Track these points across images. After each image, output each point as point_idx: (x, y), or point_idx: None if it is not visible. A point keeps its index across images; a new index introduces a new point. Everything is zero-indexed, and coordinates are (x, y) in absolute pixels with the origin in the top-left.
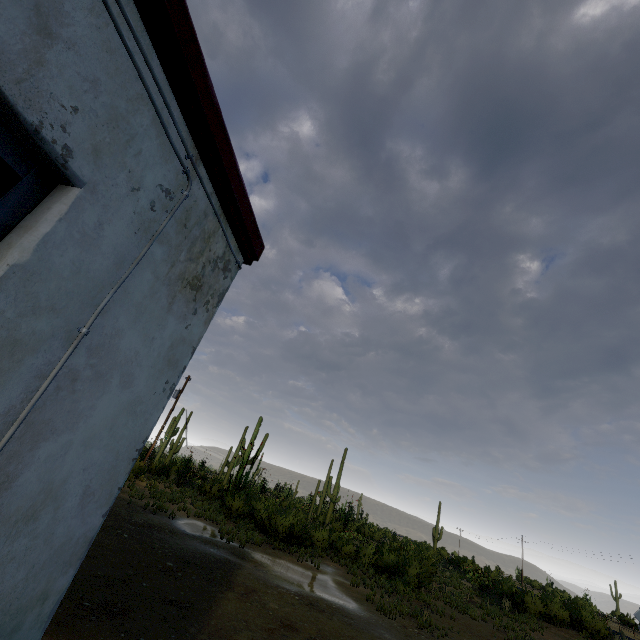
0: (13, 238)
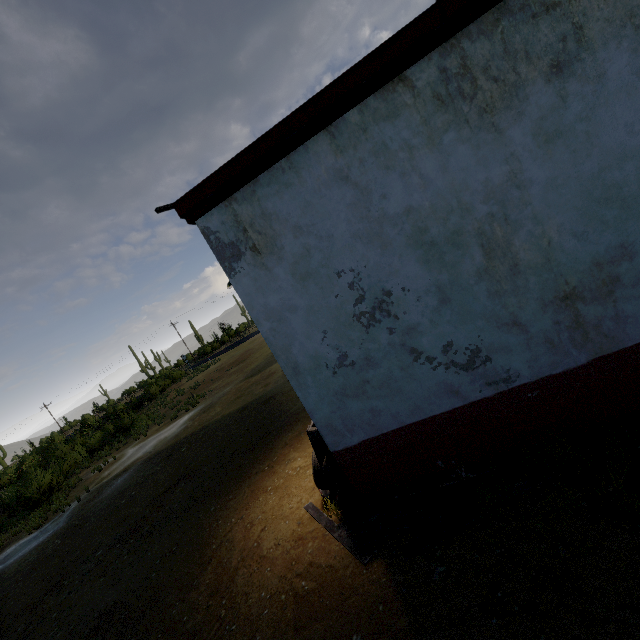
0: None
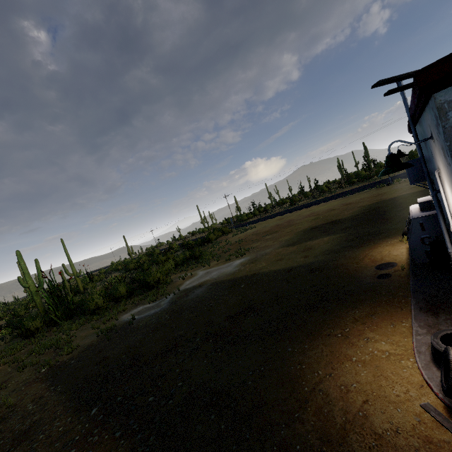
0: None
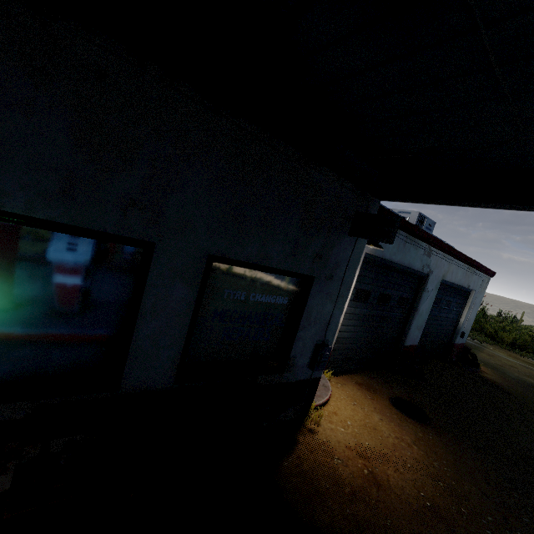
0: (470, 297)
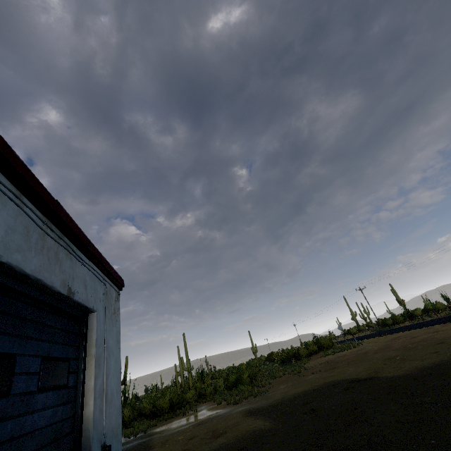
0: (90, 333)
